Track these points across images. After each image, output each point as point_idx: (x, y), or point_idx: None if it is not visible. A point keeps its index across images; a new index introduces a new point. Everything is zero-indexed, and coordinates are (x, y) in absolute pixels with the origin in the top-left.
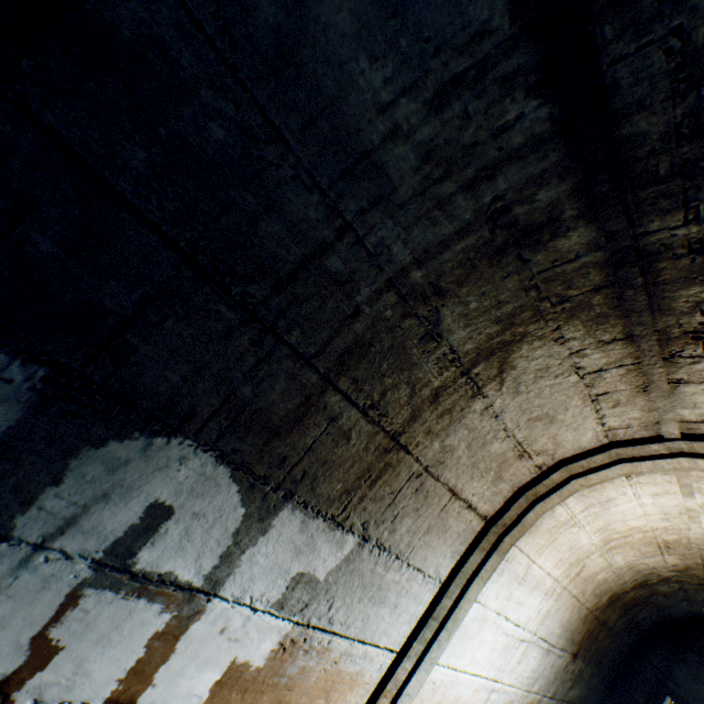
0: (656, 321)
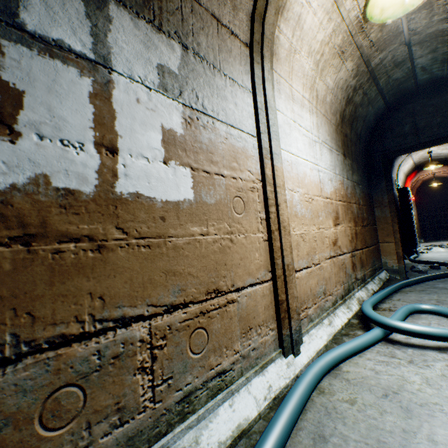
0: None
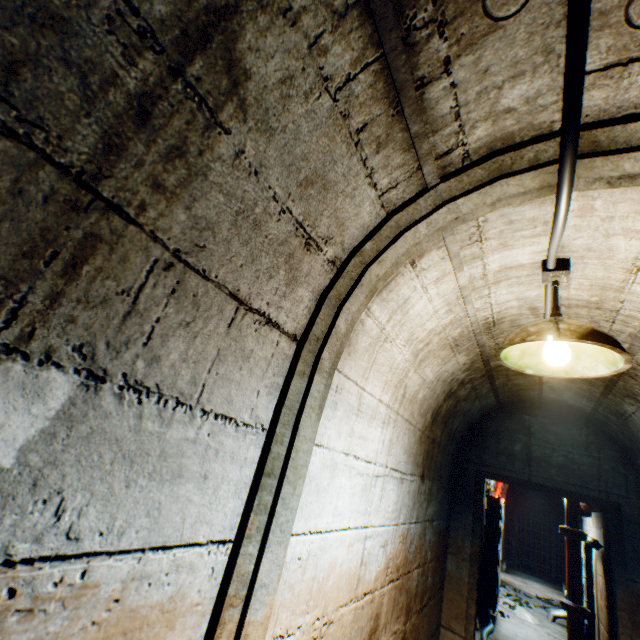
0: None
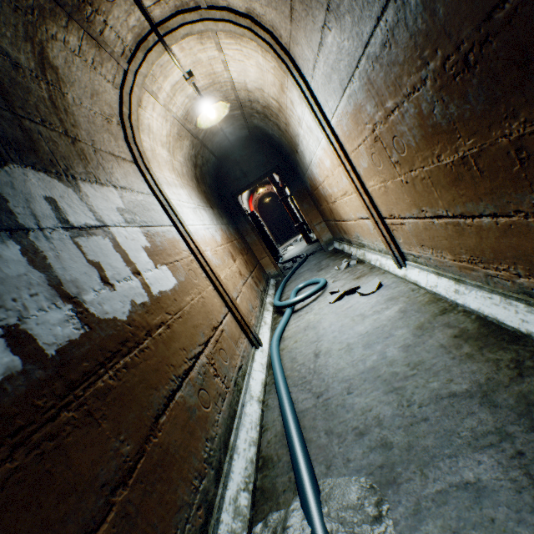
0: (68, 2)
